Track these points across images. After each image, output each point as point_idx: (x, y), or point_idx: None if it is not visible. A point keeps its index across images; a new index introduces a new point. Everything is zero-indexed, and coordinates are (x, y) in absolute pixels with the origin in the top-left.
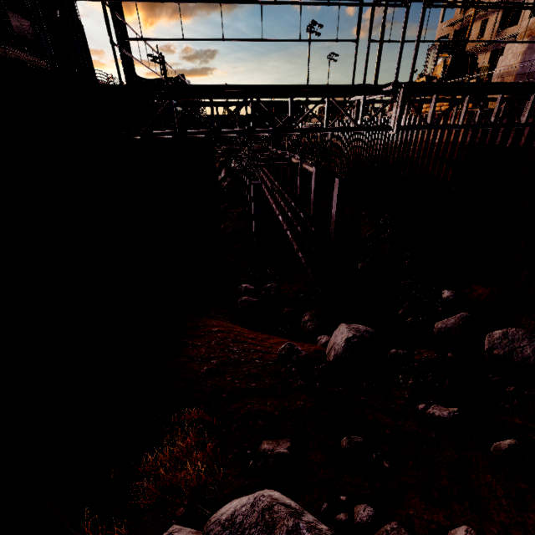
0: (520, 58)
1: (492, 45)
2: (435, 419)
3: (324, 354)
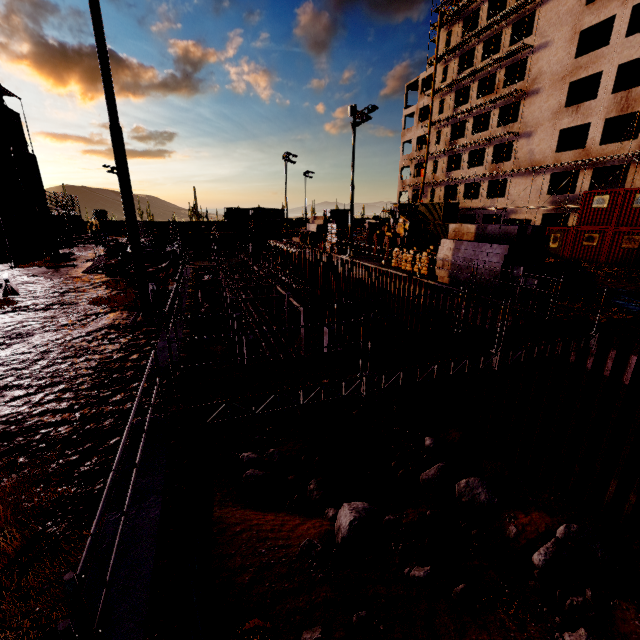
0: (451, 253)
1: (445, 182)
2: (415, 579)
3: (333, 534)
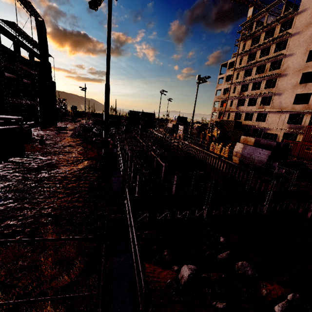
0: (241, 149)
1: (235, 111)
2: (218, 308)
3: (179, 279)
